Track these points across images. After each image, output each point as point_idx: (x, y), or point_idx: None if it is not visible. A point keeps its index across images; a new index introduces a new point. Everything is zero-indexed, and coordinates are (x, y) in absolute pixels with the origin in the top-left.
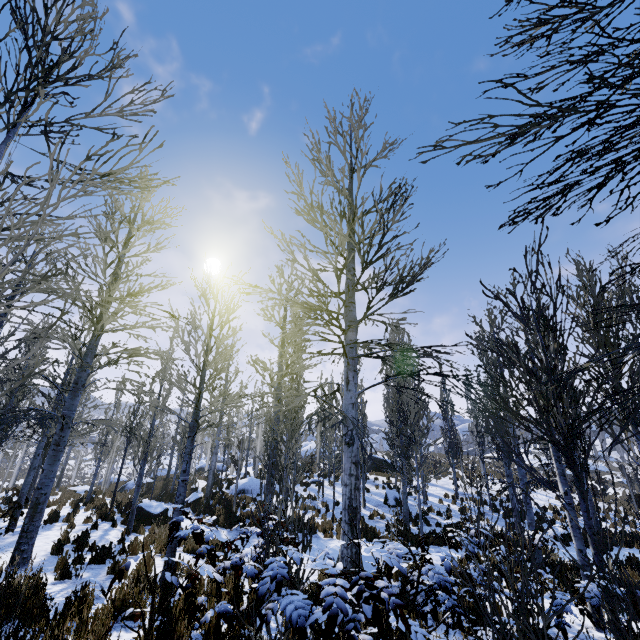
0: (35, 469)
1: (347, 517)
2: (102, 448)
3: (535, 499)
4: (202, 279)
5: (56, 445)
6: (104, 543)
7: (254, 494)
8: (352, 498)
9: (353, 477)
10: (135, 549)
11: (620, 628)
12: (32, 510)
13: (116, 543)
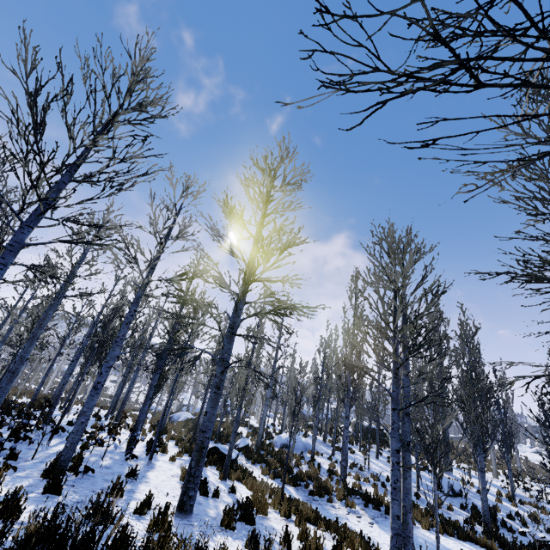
0: (149, 399)
1: None
2: (177, 384)
3: None
4: (391, 236)
5: (217, 388)
6: (215, 487)
7: (296, 451)
8: None
9: None
10: (263, 508)
11: None
12: (198, 453)
13: (226, 490)
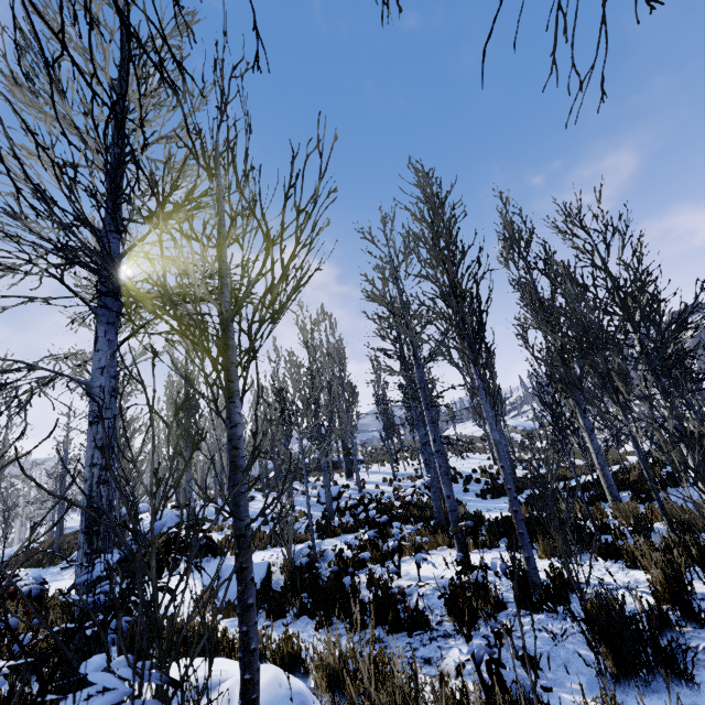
0: None
1: (84, 524)
2: None
3: (469, 464)
4: None
5: None
6: None
7: (166, 529)
8: (93, 496)
9: (97, 467)
10: None
11: (245, 578)
12: None
13: None
